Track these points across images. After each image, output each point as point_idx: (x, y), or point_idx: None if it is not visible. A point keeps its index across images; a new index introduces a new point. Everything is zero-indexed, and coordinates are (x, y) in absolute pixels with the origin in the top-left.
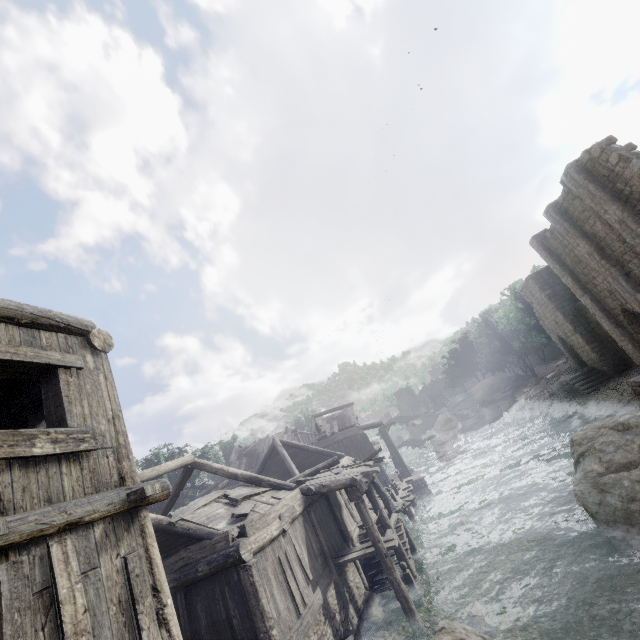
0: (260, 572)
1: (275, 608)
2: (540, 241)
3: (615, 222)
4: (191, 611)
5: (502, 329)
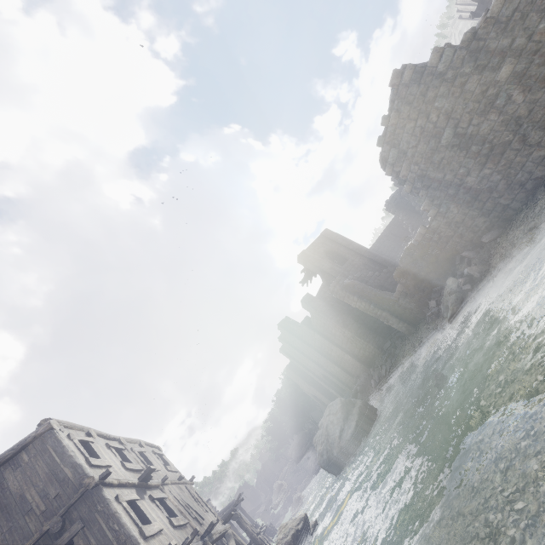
0: None
1: None
2: (283, 350)
3: (300, 344)
4: None
5: (288, 400)
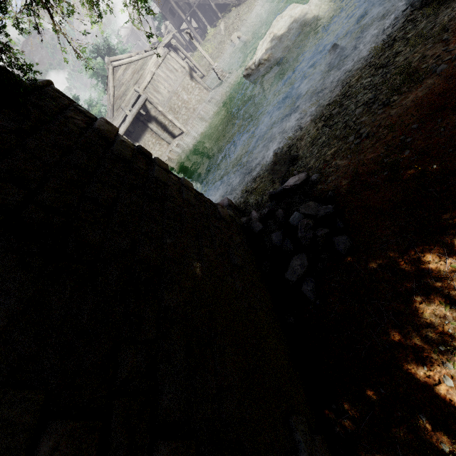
0: None
1: None
2: None
3: None
4: None
5: None
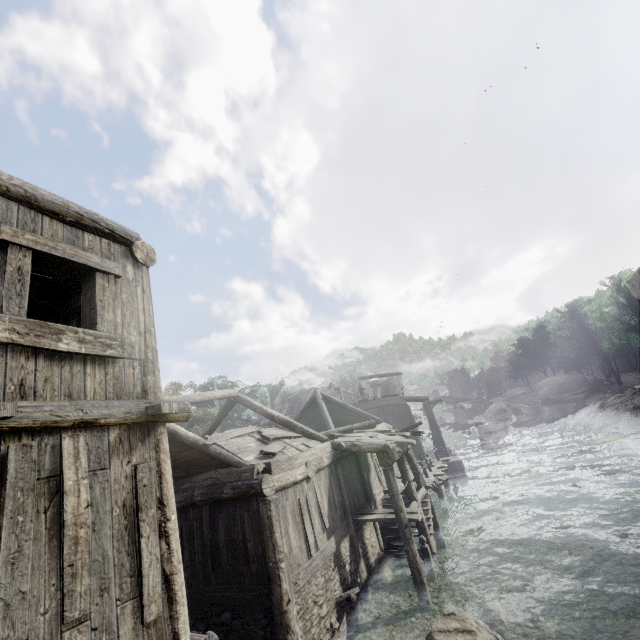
0: (278, 509)
1: (288, 544)
2: None
3: None
4: (213, 524)
5: (591, 324)
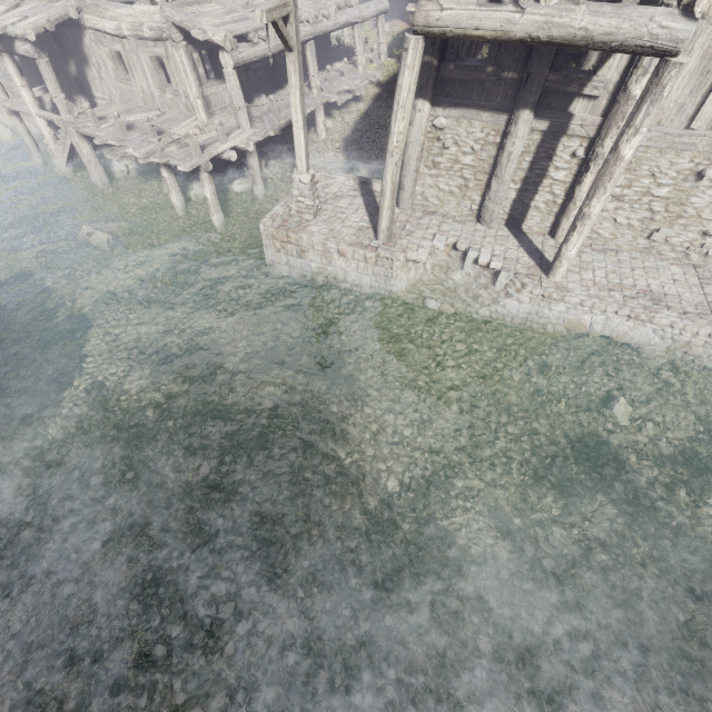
0: None
1: None
2: None
3: None
4: None
5: None
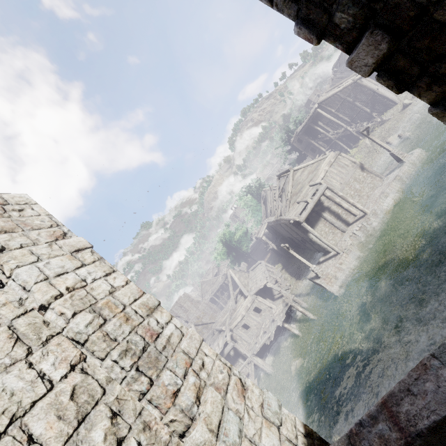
0: None
1: None
2: None
3: None
4: None
5: None
